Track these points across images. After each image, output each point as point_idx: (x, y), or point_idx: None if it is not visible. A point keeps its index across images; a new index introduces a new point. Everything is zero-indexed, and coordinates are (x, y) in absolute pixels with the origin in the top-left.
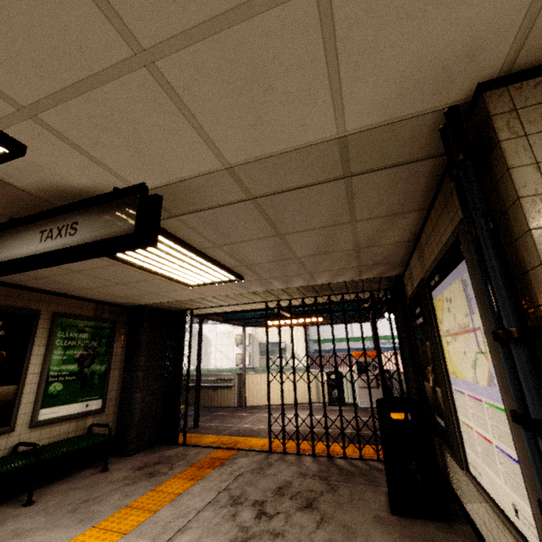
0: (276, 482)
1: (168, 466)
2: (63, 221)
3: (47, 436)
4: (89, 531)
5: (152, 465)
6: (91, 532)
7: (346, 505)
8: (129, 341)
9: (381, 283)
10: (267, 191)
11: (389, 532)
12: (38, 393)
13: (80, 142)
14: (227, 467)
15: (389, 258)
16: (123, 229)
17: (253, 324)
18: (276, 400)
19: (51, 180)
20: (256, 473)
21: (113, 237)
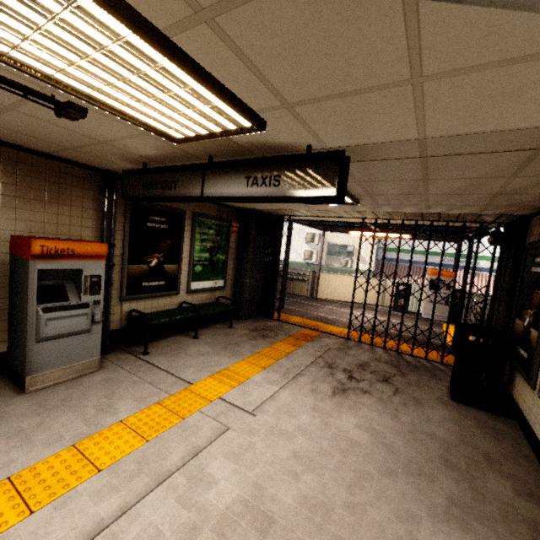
0: (357, 360)
1: (272, 333)
2: (266, 172)
3: (195, 300)
4: (241, 362)
5: (261, 330)
6: (243, 362)
7: (415, 386)
8: (239, 238)
9: (500, 218)
10: (443, 154)
11: (449, 409)
12: (189, 271)
13: (309, 121)
14: (317, 343)
15: (527, 203)
16: (324, 191)
17: (333, 230)
18: (343, 297)
19: (262, 139)
20: (340, 351)
21: (316, 196)
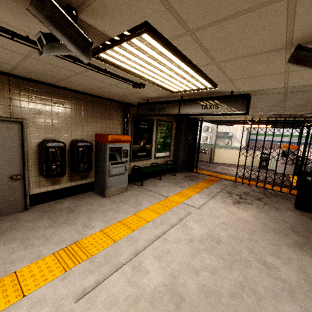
0: (242, 191)
1: (195, 178)
2: (211, 103)
3: (157, 162)
4: (185, 190)
5: (189, 177)
6: (186, 190)
7: (275, 203)
8: (176, 131)
9: None
10: (295, 91)
11: (294, 212)
12: (155, 148)
13: (236, 84)
14: (219, 183)
15: None
16: (240, 111)
17: (223, 124)
18: (228, 162)
19: (211, 90)
20: (232, 187)
21: (236, 113)
